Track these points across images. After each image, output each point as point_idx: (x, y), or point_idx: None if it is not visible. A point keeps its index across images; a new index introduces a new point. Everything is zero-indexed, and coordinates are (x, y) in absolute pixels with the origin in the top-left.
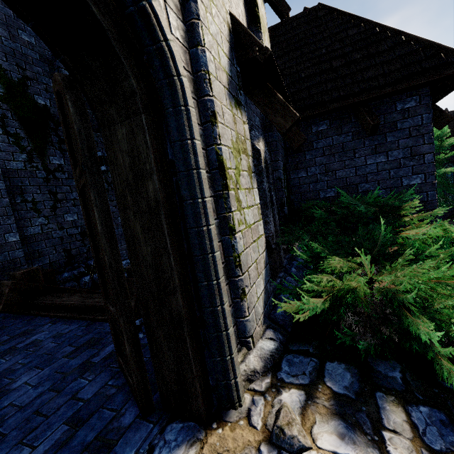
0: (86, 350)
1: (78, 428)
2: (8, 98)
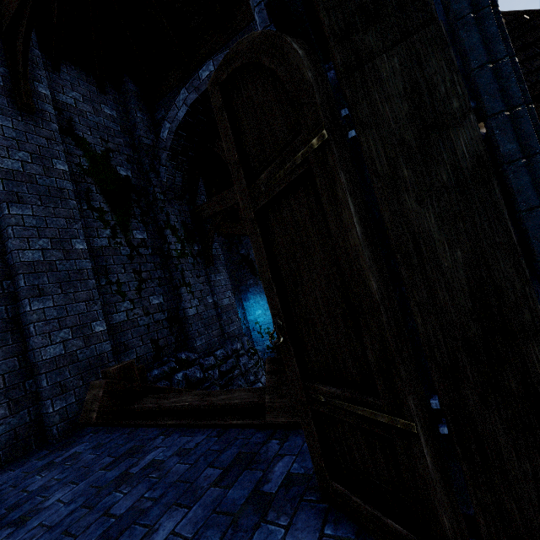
0: (242, 473)
1: None
2: (92, 172)
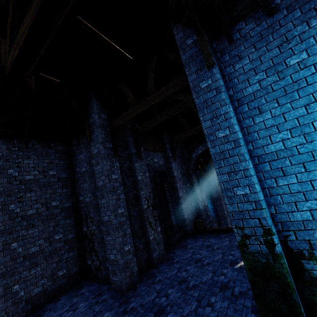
0: None
1: None
2: (180, 169)
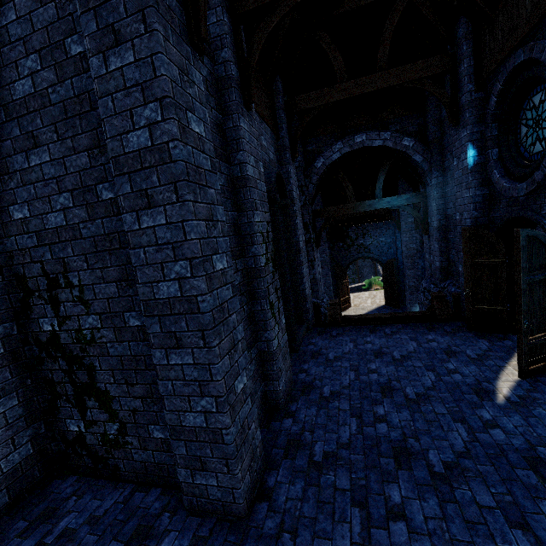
0: (435, 330)
1: (487, 339)
2: None
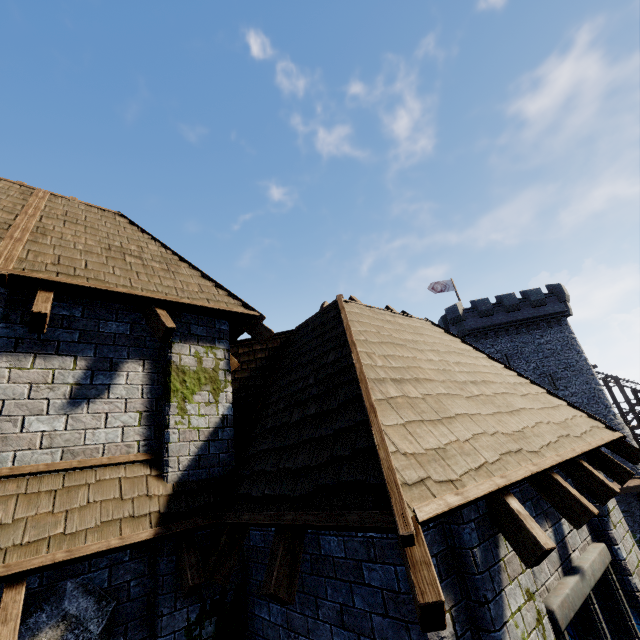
0: None
1: None
2: None
